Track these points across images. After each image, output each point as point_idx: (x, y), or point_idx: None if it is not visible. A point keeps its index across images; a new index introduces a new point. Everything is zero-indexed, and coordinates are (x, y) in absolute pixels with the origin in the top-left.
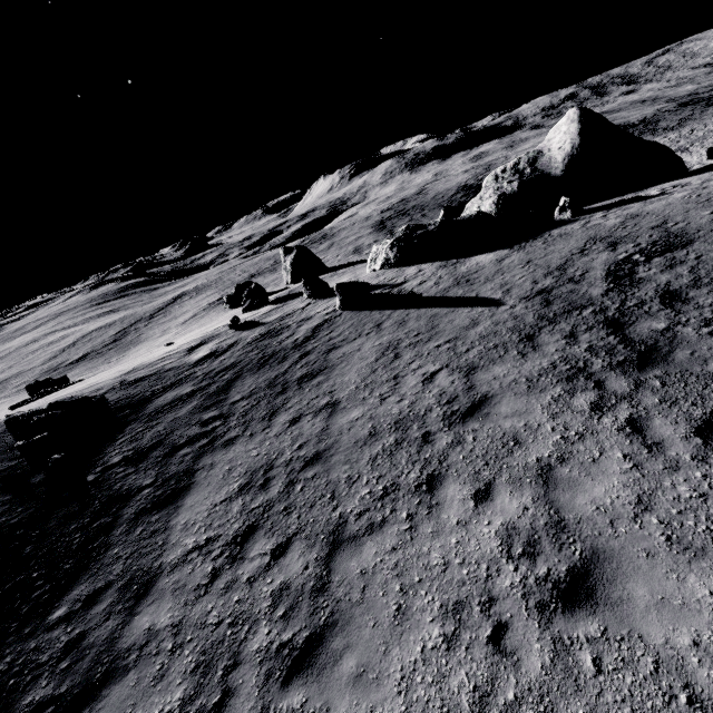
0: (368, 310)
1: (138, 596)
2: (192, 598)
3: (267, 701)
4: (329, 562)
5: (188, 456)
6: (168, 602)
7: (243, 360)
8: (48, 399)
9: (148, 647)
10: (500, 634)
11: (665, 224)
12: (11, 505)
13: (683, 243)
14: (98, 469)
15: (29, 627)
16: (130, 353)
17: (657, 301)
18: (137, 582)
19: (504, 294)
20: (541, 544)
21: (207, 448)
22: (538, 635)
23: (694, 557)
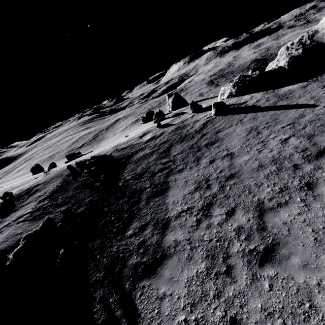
0: (230, 115)
1: (163, 228)
2: (191, 230)
3: (254, 272)
4: (261, 218)
5: (162, 176)
6: (179, 231)
7: (171, 139)
8: (83, 157)
9: (178, 247)
10: None
11: None
12: (91, 193)
13: None
14: (122, 181)
15: (119, 236)
16: (101, 143)
17: None
18: (160, 223)
19: (315, 101)
20: None
21: (170, 173)
22: None
23: None
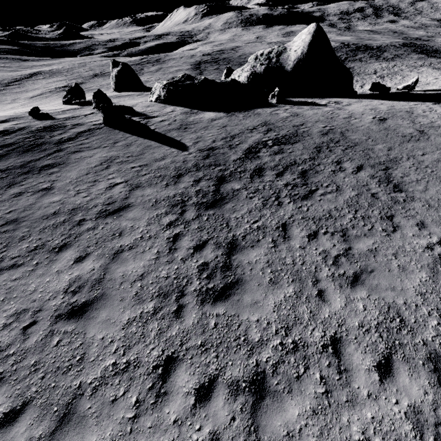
0: (118, 130)
1: None
2: None
3: None
4: None
5: None
6: None
7: (19, 143)
8: None
9: None
10: (30, 326)
11: (301, 126)
12: None
13: (295, 141)
14: None
15: None
16: None
17: (251, 172)
18: None
19: (193, 144)
20: (84, 288)
21: None
22: (46, 328)
23: (138, 303)
